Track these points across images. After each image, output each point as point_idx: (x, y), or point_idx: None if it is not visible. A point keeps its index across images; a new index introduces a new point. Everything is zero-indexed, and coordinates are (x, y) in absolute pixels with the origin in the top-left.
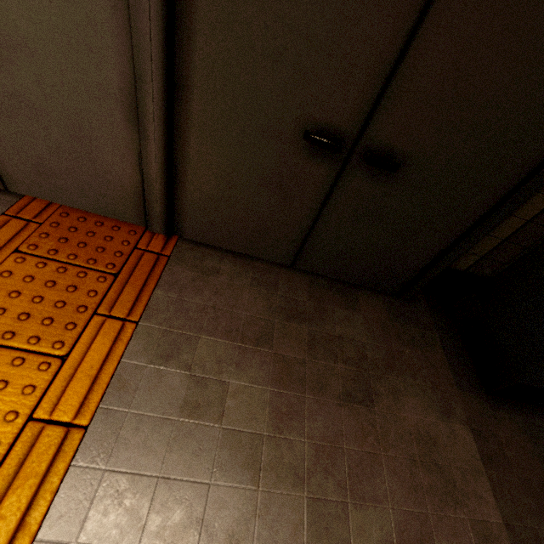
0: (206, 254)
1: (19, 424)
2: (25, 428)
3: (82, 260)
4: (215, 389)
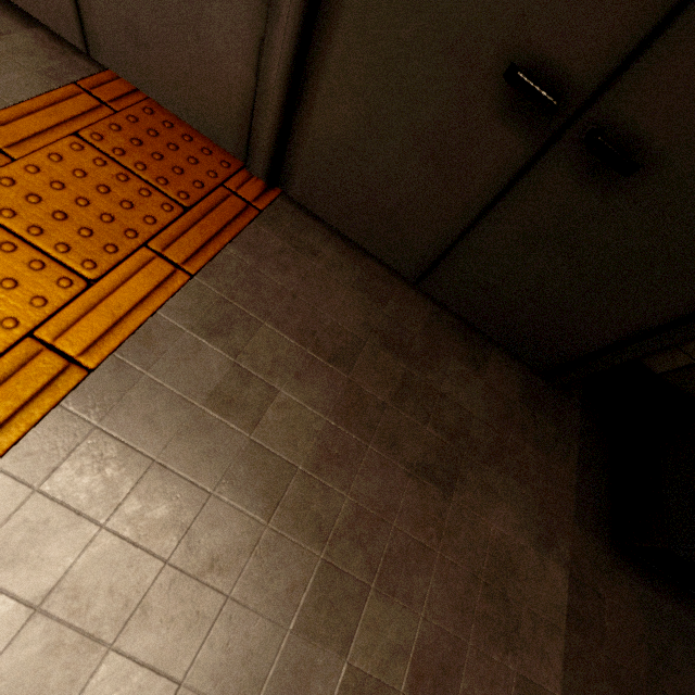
0: (309, 226)
1: (16, 336)
2: (20, 343)
3: (152, 175)
4: (258, 392)
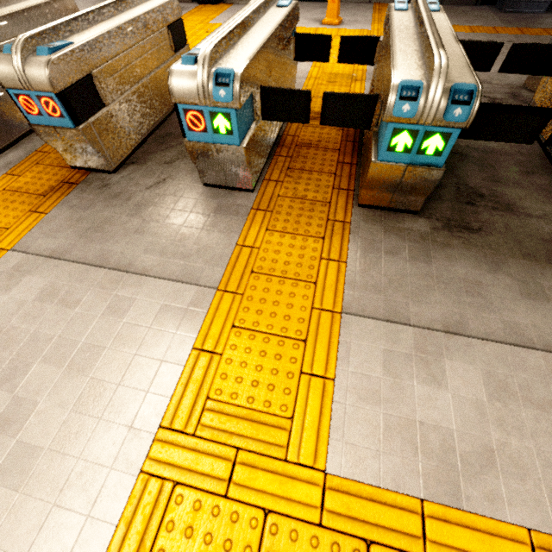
0: None
1: None
2: None
3: None
4: None
